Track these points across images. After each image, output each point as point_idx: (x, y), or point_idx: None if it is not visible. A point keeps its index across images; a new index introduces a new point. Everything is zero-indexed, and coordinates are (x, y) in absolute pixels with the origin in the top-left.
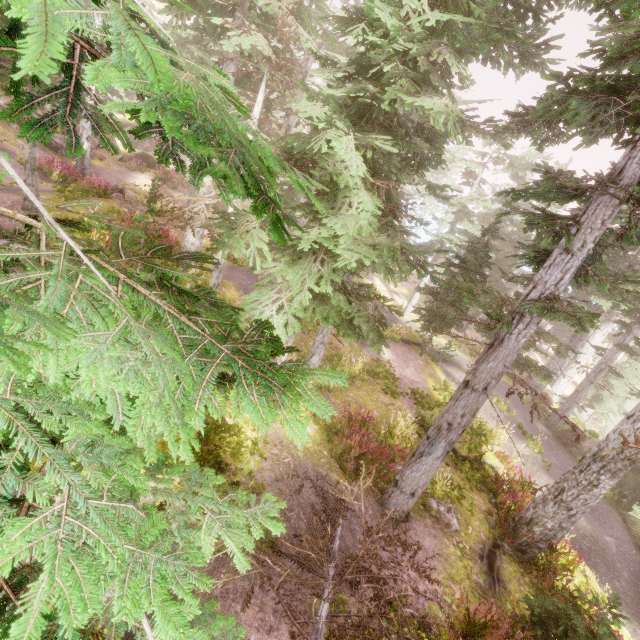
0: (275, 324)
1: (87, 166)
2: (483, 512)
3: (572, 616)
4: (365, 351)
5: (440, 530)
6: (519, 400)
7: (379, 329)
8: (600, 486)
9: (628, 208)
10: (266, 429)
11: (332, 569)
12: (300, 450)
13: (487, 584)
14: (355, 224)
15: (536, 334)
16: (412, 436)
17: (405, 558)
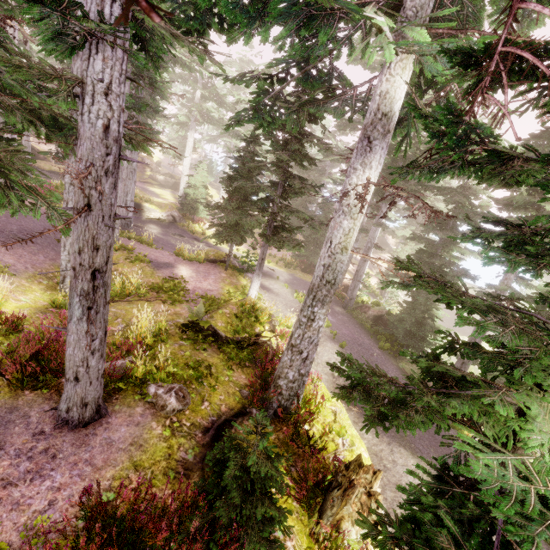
0: None
1: None
2: (240, 386)
3: (231, 457)
4: (158, 273)
5: (151, 415)
6: None
7: None
8: (316, 318)
9: None
10: None
11: None
12: None
13: (199, 458)
14: None
15: (289, 213)
16: (174, 333)
17: (65, 463)
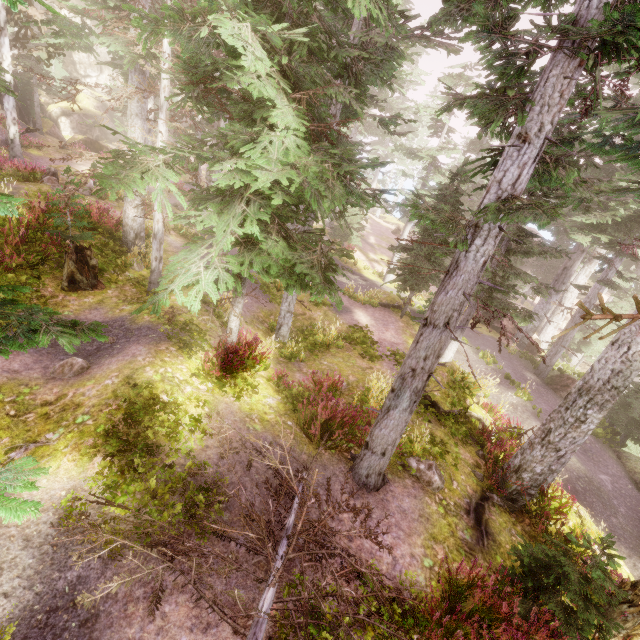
0: (204, 282)
1: (18, 153)
2: (470, 465)
3: (563, 563)
4: (341, 319)
5: (421, 489)
6: (506, 352)
7: (326, 275)
8: (588, 421)
9: (589, 60)
10: (216, 404)
11: (283, 548)
12: (258, 423)
13: (474, 539)
14: (278, 149)
15: (513, 275)
16: None
17: (381, 524)
